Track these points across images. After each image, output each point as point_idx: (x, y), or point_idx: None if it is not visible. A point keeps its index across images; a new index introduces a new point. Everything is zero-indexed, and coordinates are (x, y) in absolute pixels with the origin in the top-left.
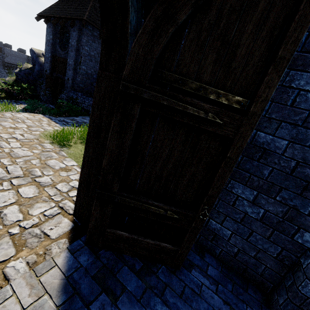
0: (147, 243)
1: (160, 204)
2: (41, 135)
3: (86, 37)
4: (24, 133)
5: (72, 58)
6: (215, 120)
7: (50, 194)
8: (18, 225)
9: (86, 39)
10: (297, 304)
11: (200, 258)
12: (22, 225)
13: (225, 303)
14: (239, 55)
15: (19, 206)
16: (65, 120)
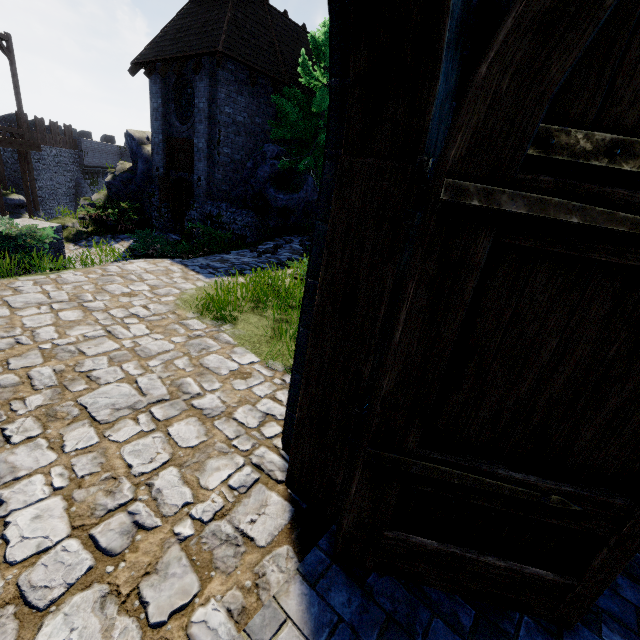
0: (486, 565)
1: (528, 478)
2: (178, 304)
3: (225, 87)
4: (149, 304)
5: (203, 136)
6: None
7: (228, 437)
8: (188, 515)
9: (226, 91)
10: None
11: (610, 592)
12: (196, 516)
13: None
14: None
15: (178, 468)
16: (210, 265)
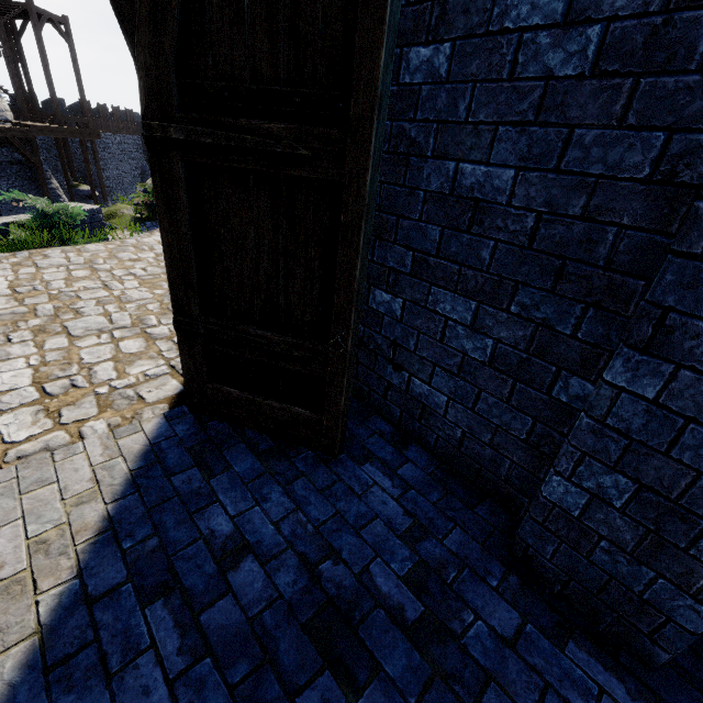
0: (270, 407)
1: (267, 334)
2: None
3: None
4: (148, 267)
5: None
6: (297, 153)
7: (161, 350)
8: (108, 384)
9: None
10: (539, 520)
11: (395, 451)
12: (113, 385)
13: (408, 514)
14: (306, 3)
15: (115, 363)
16: None
